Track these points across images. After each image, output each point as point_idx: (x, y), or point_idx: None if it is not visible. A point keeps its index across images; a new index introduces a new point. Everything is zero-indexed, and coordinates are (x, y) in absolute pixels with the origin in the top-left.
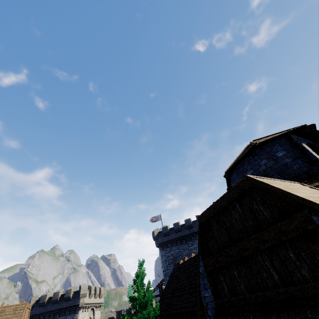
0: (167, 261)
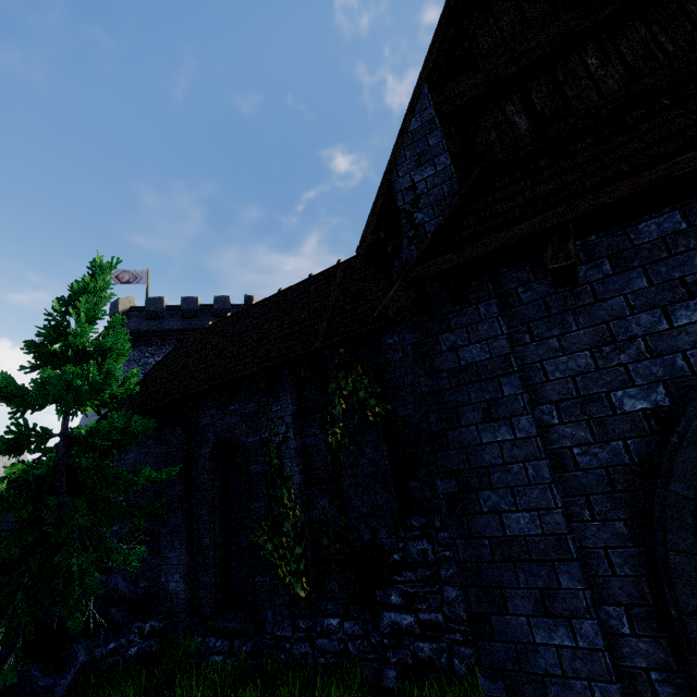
0: (141, 374)
